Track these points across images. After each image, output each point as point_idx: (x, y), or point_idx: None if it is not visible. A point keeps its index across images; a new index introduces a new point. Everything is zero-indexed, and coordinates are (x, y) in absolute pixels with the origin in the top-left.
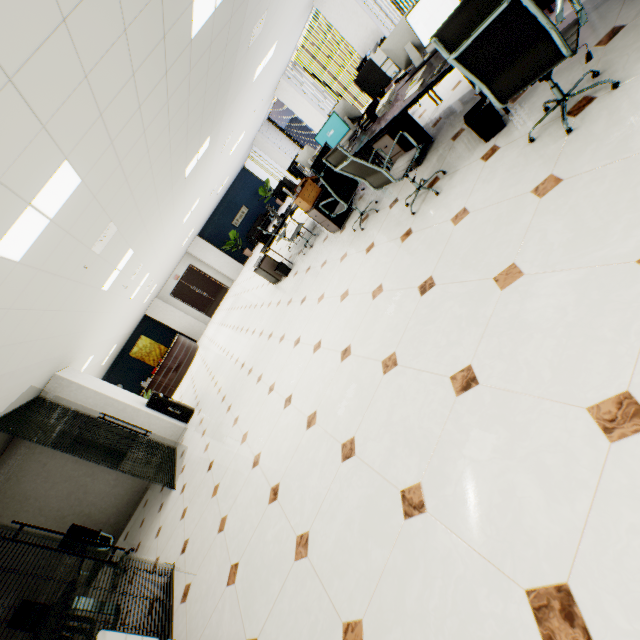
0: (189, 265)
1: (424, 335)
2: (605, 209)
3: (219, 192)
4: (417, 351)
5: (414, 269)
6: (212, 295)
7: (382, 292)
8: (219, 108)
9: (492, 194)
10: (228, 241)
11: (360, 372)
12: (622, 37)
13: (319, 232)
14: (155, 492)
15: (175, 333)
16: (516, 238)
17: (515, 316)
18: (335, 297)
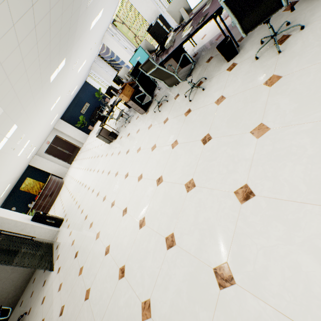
0: (56, 135)
1: (210, 167)
2: (315, 89)
3: (72, 94)
4: (207, 177)
5: (196, 130)
6: (71, 152)
7: (178, 144)
8: (70, 41)
9: (238, 87)
10: (79, 121)
11: (171, 191)
12: (298, 6)
13: (133, 114)
14: (40, 273)
15: (49, 174)
16: (260, 109)
17: (271, 153)
18: (148, 149)
